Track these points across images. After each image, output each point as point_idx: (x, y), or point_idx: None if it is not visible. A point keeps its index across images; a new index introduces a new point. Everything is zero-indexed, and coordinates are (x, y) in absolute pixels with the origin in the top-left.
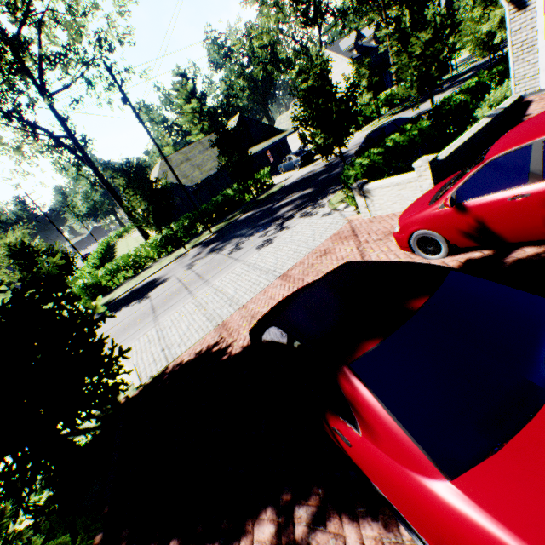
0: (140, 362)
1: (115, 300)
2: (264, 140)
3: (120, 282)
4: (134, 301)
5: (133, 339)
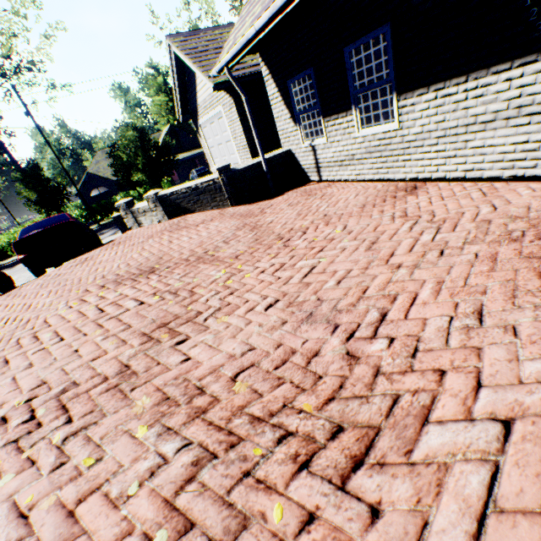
0: None
1: (3, 265)
2: (190, 150)
3: None
4: (7, 268)
5: None
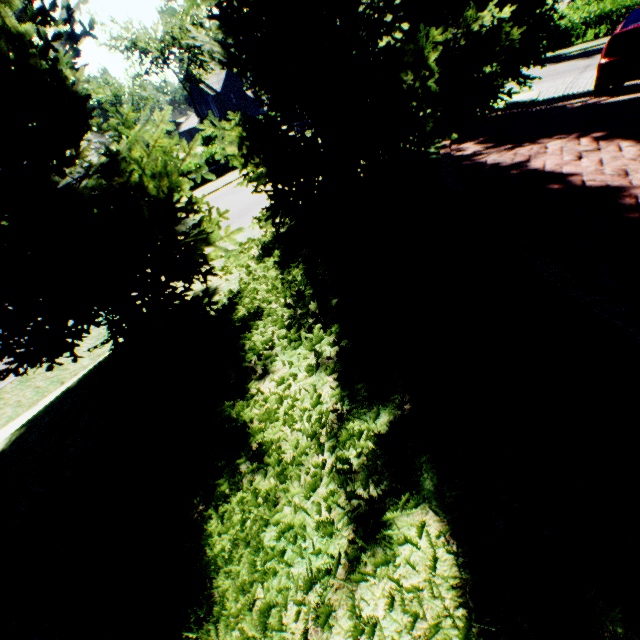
0: (544, 92)
1: (562, 56)
2: None
3: (582, 40)
4: (577, 59)
5: (551, 82)
